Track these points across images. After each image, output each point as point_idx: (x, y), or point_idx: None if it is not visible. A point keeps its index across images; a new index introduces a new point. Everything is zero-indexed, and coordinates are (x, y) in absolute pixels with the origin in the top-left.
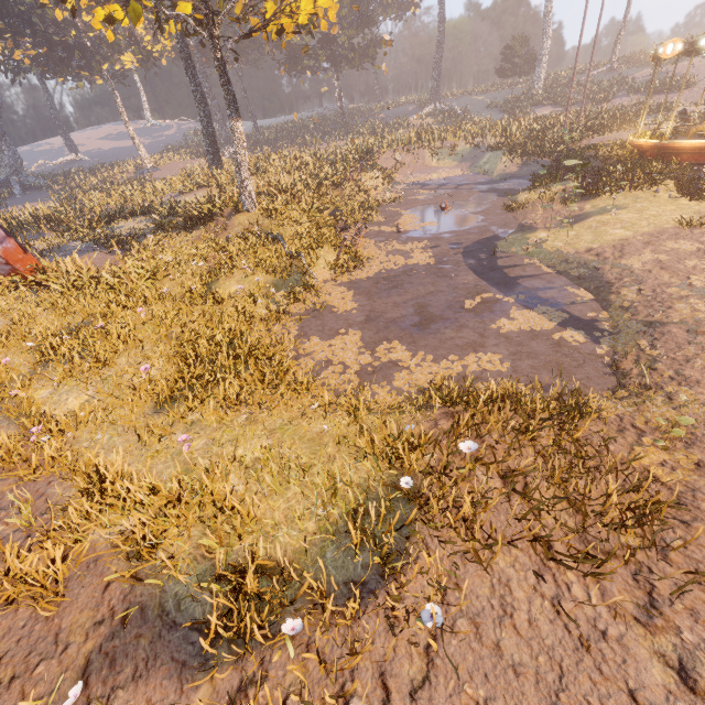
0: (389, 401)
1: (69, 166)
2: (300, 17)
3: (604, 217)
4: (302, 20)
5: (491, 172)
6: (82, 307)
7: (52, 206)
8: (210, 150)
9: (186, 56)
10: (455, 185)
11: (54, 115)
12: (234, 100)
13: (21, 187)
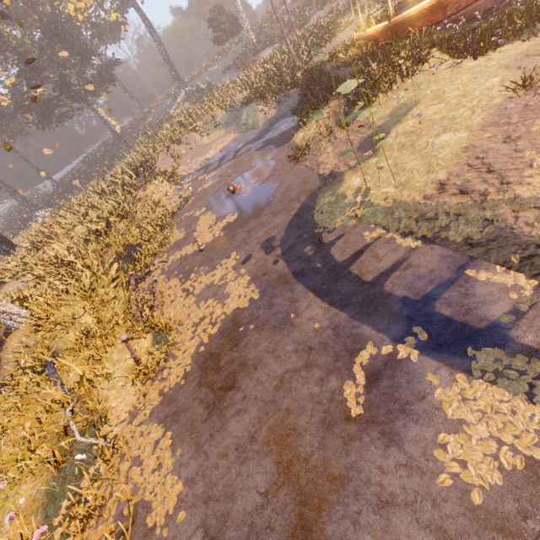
0: None
1: None
2: None
3: (406, 125)
4: None
5: (256, 124)
6: None
7: None
8: None
9: None
10: (233, 154)
11: None
12: None
13: None
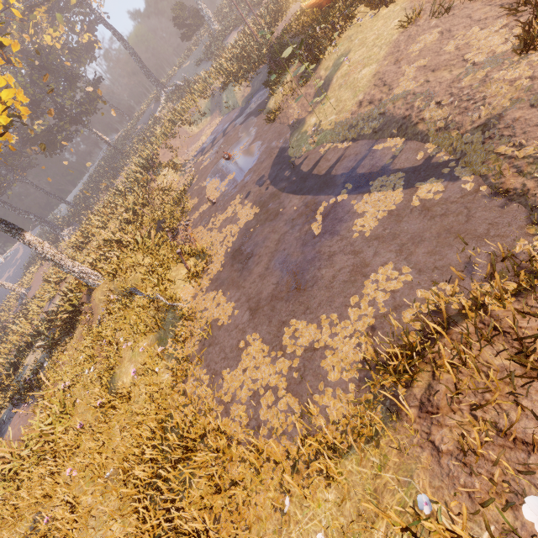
0: (344, 409)
1: None
2: None
3: (342, 70)
4: (4, 121)
5: (236, 104)
6: (25, 503)
7: None
8: None
9: None
10: (222, 133)
11: None
12: (6, 224)
13: None
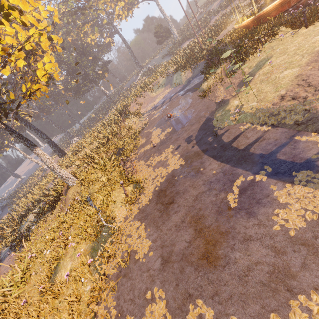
0: None
1: (19, 185)
2: (41, 80)
3: (264, 69)
4: (44, 80)
5: (181, 82)
6: None
7: (2, 222)
8: (57, 152)
9: (25, 122)
10: (169, 99)
11: (4, 169)
12: (27, 141)
13: (0, 209)
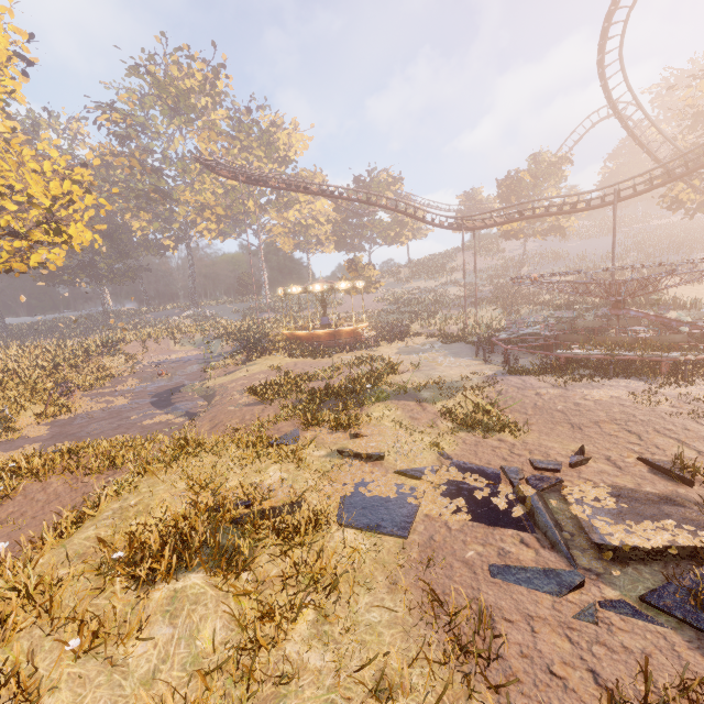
0: None
1: None
2: (31, 262)
3: (244, 369)
4: (33, 264)
5: (215, 352)
6: None
7: None
8: None
9: None
10: (185, 361)
11: None
12: None
13: None
